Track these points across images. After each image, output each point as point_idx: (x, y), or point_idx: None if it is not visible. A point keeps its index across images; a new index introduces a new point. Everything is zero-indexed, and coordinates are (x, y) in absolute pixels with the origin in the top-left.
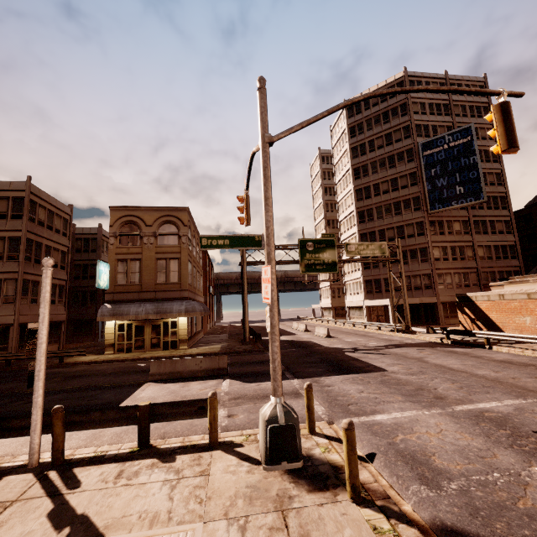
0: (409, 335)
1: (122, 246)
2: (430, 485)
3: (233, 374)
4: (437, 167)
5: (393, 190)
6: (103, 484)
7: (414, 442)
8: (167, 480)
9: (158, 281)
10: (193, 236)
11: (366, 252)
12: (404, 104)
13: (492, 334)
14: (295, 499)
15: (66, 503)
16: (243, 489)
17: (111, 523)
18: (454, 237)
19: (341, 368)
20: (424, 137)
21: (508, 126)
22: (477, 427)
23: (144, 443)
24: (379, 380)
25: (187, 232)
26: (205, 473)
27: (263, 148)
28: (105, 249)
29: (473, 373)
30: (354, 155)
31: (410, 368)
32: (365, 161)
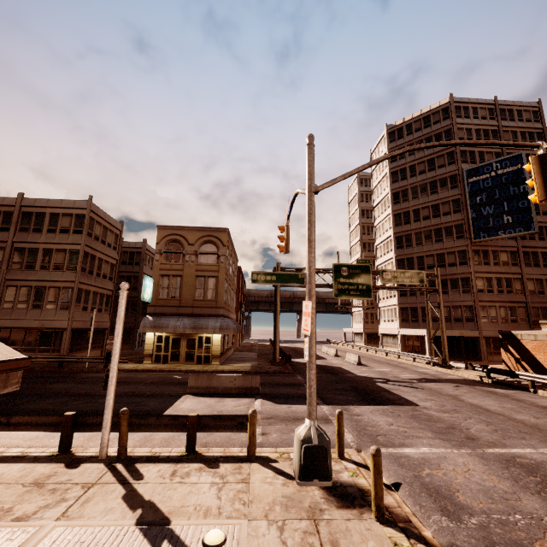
0: (445, 369)
1: (165, 262)
2: (451, 517)
3: (264, 394)
4: (483, 194)
5: (434, 217)
6: (162, 479)
7: (440, 478)
8: (214, 482)
9: (196, 297)
10: (230, 255)
11: (402, 280)
12: (449, 130)
13: (537, 377)
14: (325, 512)
15: (135, 491)
16: (280, 498)
17: (173, 510)
18: (500, 268)
19: (372, 399)
20: (470, 163)
21: (546, 177)
22: (506, 471)
23: (191, 449)
24: (410, 414)
25: (226, 252)
26: (246, 481)
27: (309, 196)
28: (147, 262)
29: (511, 417)
30: (394, 180)
31: (444, 405)
32: (405, 186)
